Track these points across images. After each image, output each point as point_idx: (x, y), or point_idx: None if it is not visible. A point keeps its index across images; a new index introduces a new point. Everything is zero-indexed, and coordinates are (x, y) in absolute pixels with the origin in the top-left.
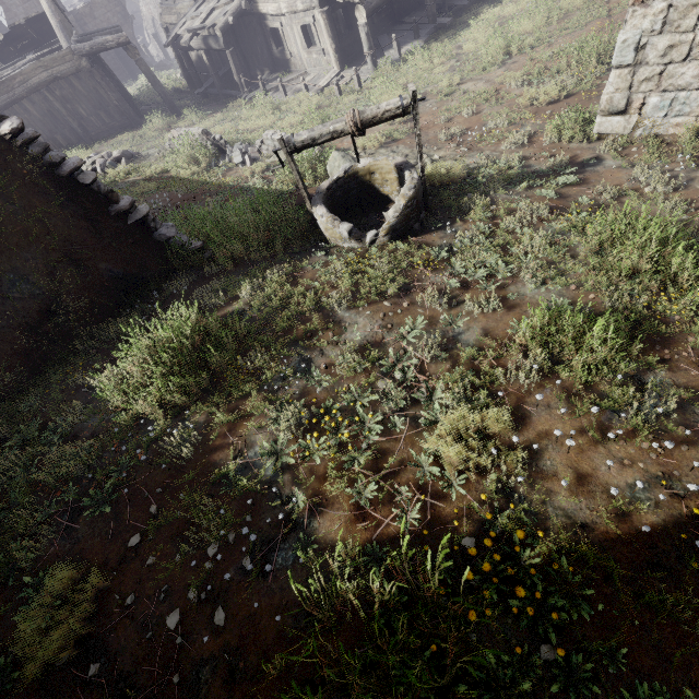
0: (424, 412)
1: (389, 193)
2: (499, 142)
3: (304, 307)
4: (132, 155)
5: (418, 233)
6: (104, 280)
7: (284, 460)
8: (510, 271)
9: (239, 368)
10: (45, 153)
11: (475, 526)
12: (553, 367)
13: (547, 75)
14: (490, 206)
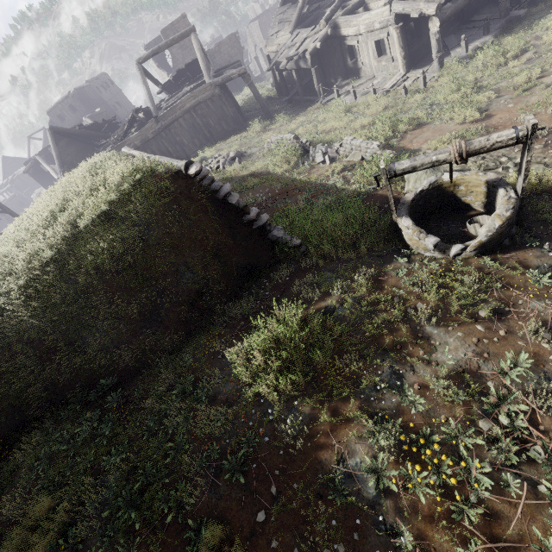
0: (546, 481)
1: (471, 202)
2: None
3: (390, 315)
4: (242, 154)
5: (508, 248)
6: (234, 269)
7: (386, 483)
8: None
9: (336, 368)
10: (211, 184)
11: None
12: None
13: None
14: None
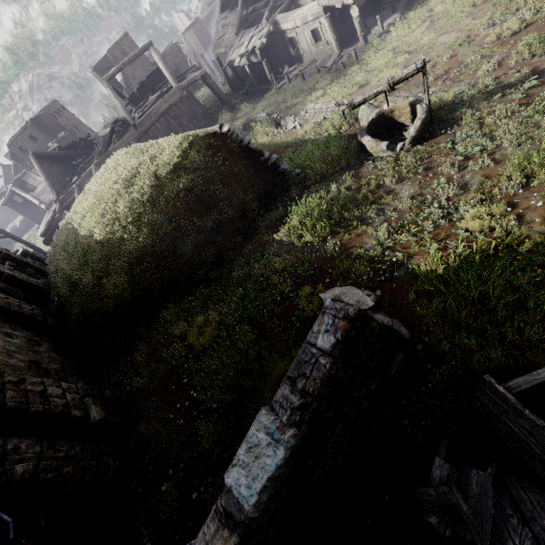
0: (455, 215)
1: (404, 121)
2: (475, 72)
3: (370, 188)
4: None
5: (429, 139)
6: (262, 194)
7: (386, 245)
8: (495, 145)
9: (346, 218)
10: (237, 137)
11: (492, 248)
12: (528, 181)
13: (508, 15)
14: (476, 113)
